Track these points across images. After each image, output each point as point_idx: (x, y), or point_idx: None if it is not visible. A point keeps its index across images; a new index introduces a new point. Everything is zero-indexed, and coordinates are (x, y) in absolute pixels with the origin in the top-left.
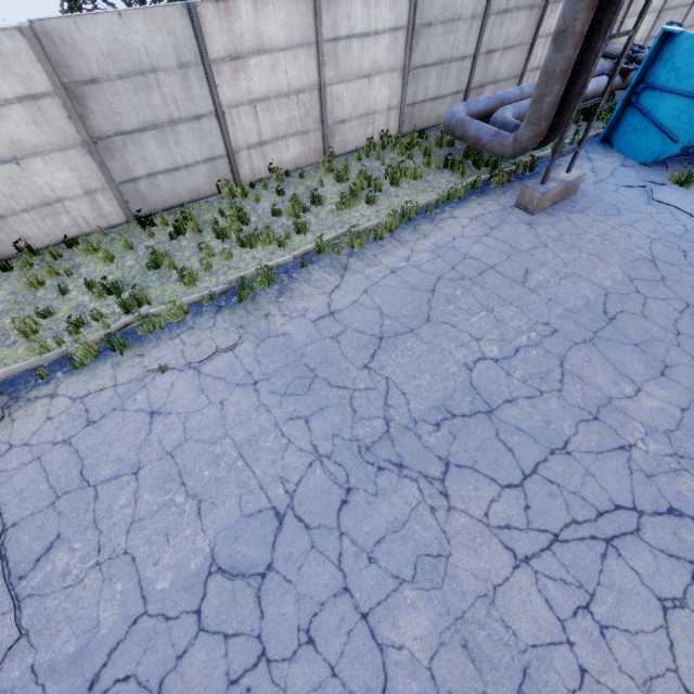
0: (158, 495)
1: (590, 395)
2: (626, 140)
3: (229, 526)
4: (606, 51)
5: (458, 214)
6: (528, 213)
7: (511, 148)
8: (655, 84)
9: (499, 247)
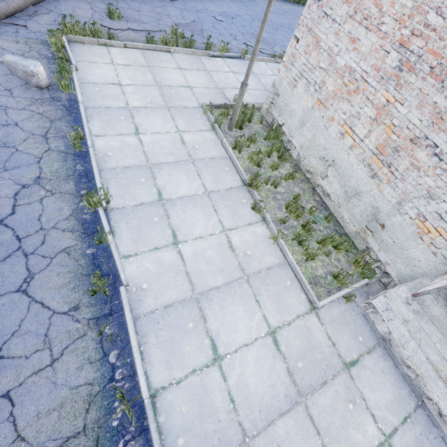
0: (207, 1)
1: None
2: None
3: (225, 11)
4: None
5: (300, 7)
6: None
7: None
8: None
9: None
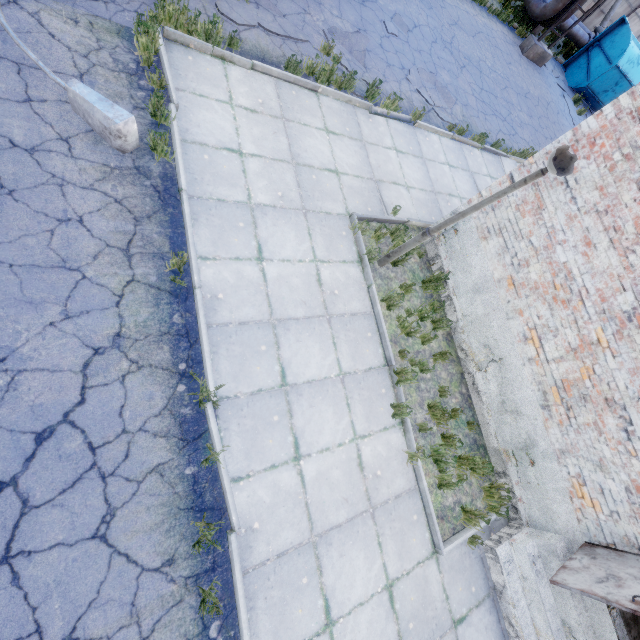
0: None
1: (509, 99)
2: (572, 71)
3: (401, 12)
4: (598, 29)
5: (498, 25)
6: (522, 52)
7: (540, 10)
8: (602, 45)
9: (506, 49)
